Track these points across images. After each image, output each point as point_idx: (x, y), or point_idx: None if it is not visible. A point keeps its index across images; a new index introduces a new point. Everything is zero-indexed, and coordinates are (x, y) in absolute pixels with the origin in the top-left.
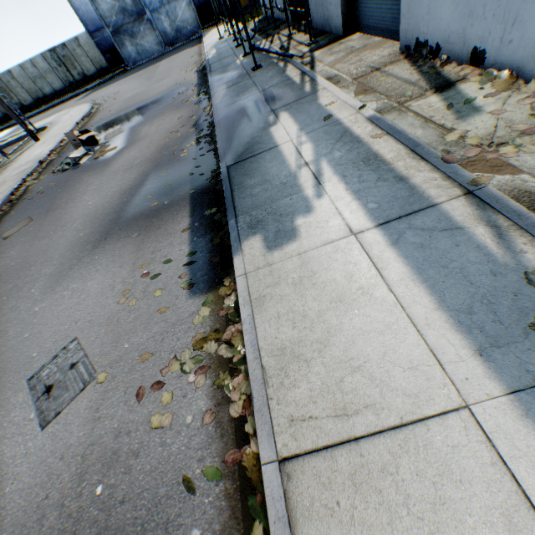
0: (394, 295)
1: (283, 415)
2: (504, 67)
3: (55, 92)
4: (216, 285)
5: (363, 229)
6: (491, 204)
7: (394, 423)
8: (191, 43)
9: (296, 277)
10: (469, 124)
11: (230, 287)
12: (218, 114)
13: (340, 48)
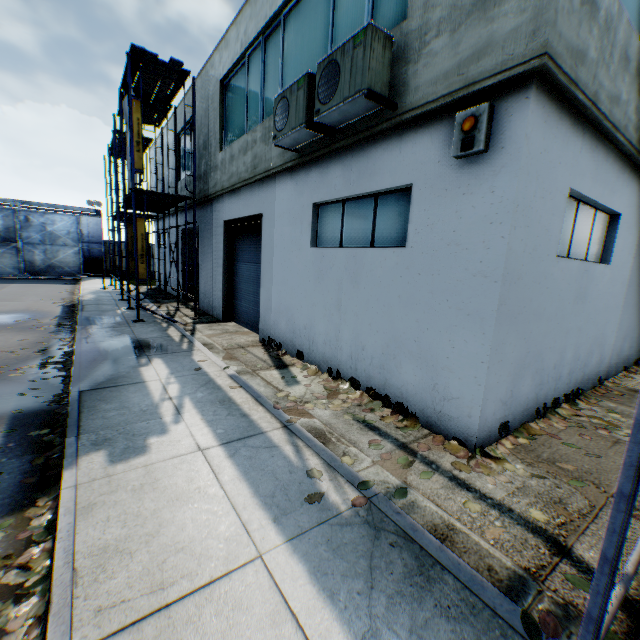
0: (225, 490)
1: (90, 608)
2: (313, 363)
3: None
4: (24, 507)
5: (209, 446)
6: (297, 433)
7: (205, 581)
8: (65, 280)
9: (138, 484)
10: (292, 389)
11: (46, 506)
12: (83, 346)
13: (218, 327)
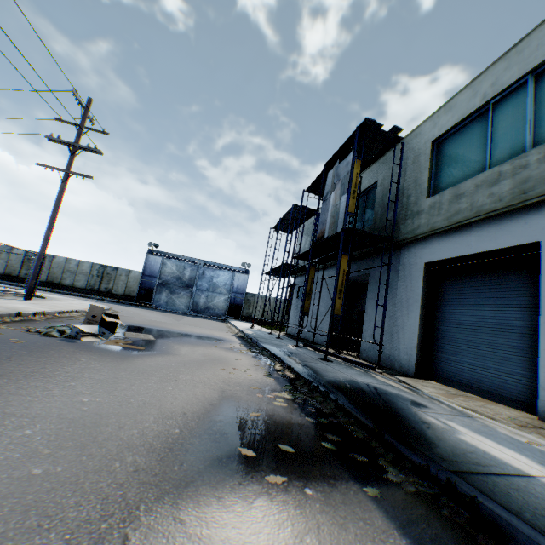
0: None
1: None
2: None
3: (72, 286)
4: None
5: None
6: None
7: None
8: (215, 319)
9: None
10: None
11: None
12: (316, 379)
13: (429, 384)
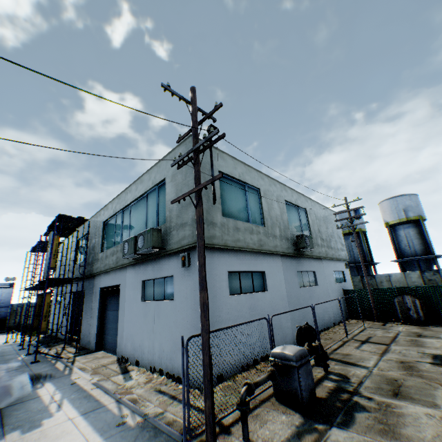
0: (80, 430)
1: None
2: (143, 365)
3: None
4: None
5: (75, 416)
6: (122, 402)
7: None
8: None
9: (38, 437)
10: (128, 382)
11: None
12: None
13: (91, 356)
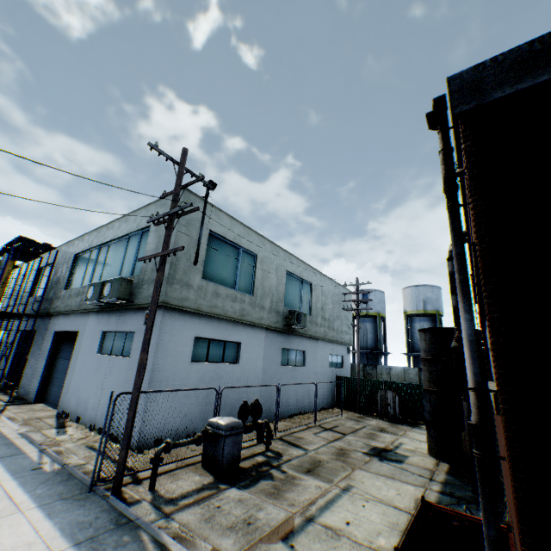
0: None
1: None
2: (85, 423)
3: None
4: None
5: None
6: (47, 452)
7: None
8: None
9: None
10: (60, 436)
11: None
12: None
13: (28, 407)
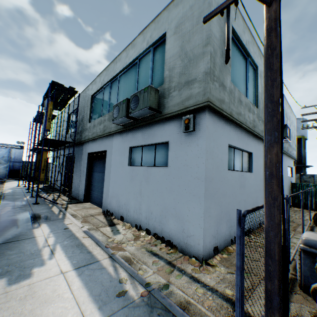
0: (73, 294)
1: None
2: (128, 222)
3: None
4: None
5: (68, 270)
6: (116, 260)
7: None
8: None
9: (23, 295)
10: (116, 236)
11: None
12: (1, 219)
13: (81, 205)
